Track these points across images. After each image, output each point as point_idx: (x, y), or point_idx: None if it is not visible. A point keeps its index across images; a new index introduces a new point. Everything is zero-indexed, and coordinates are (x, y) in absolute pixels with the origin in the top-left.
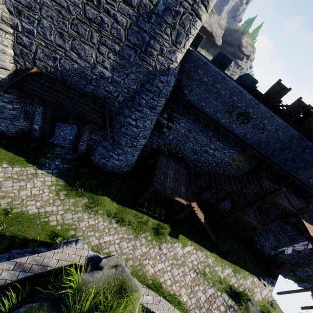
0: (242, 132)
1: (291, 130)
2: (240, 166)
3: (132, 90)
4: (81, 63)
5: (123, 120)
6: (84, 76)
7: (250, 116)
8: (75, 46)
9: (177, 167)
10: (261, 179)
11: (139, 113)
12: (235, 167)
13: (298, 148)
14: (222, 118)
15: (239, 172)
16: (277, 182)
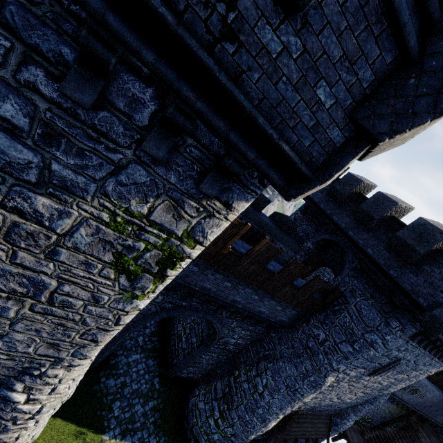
0: (407, 398)
1: (441, 397)
2: (391, 411)
3: (358, 403)
4: (336, 400)
5: (338, 421)
6: (330, 405)
7: (418, 390)
8: (341, 396)
9: (356, 435)
10: (418, 434)
11: (356, 417)
12: (387, 412)
13: (442, 405)
14: (397, 391)
15: (389, 414)
16: (418, 422)
